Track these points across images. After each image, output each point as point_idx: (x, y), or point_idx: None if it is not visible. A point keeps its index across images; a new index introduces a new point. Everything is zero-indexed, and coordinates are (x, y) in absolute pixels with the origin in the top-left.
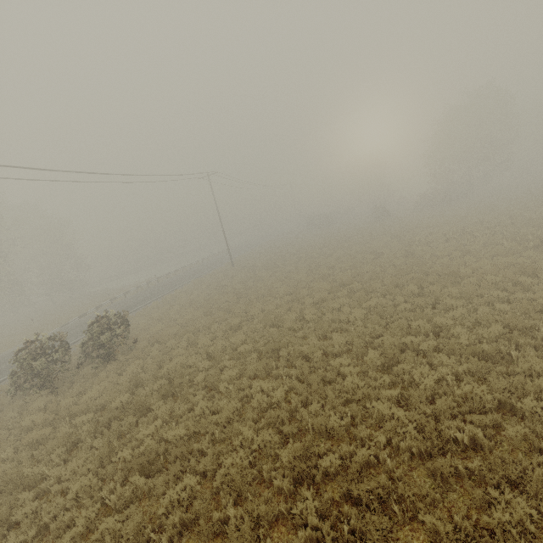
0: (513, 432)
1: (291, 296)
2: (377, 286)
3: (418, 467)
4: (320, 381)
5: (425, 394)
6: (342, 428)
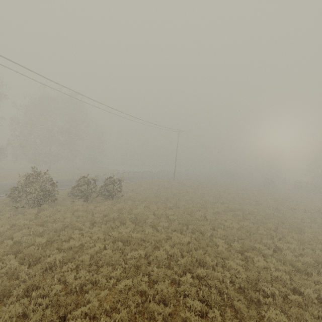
0: (294, 297)
1: (201, 205)
2: (251, 218)
3: (241, 293)
4: (205, 244)
5: (256, 269)
6: (210, 264)
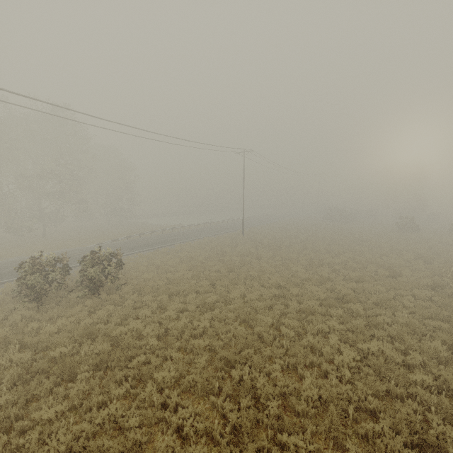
0: None
1: (278, 291)
2: (385, 320)
3: None
4: None
5: None
6: None
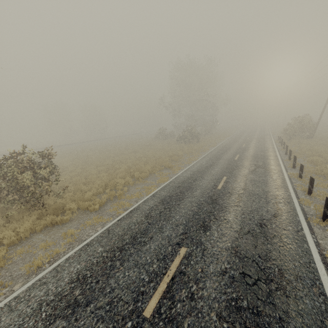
0: None
1: None
2: None
3: None
4: None
5: None
6: None
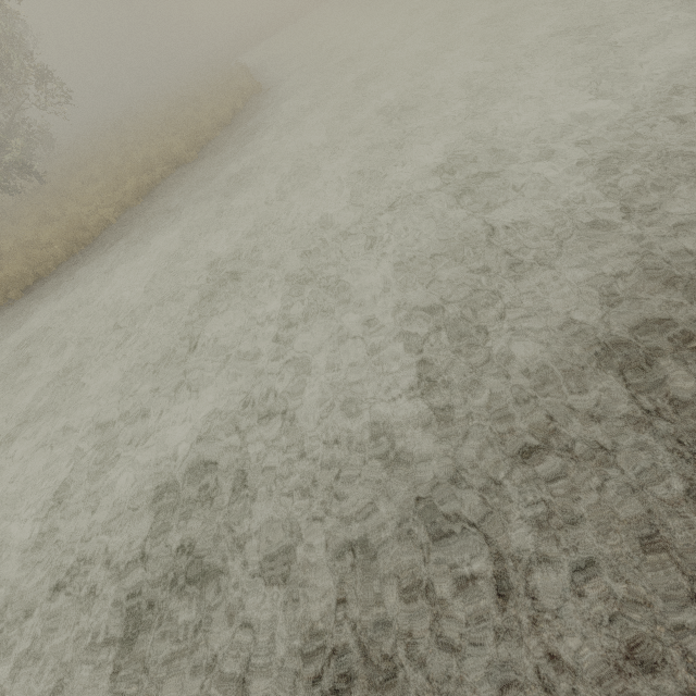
0: None
1: None
2: None
3: None
4: None
5: None
6: None
